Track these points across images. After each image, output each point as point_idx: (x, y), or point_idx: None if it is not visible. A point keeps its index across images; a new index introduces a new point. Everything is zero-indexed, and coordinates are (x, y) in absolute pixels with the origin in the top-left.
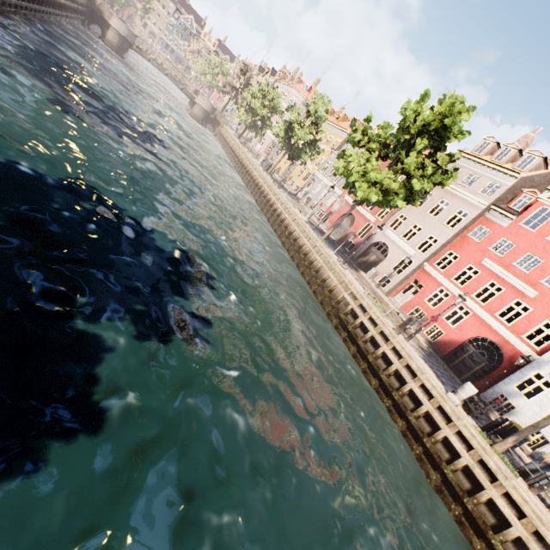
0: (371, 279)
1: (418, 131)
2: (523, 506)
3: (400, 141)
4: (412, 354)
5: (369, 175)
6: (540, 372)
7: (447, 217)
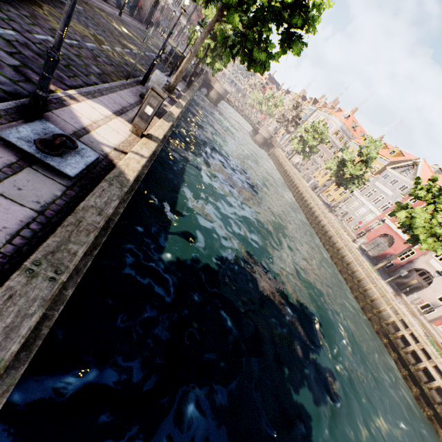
0: (414, 305)
1: None
2: None
3: None
4: None
5: (434, 230)
6: None
7: None
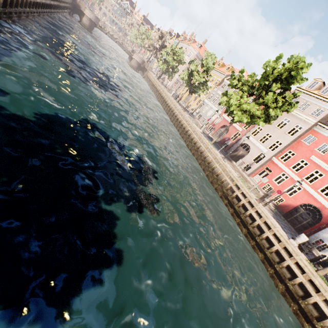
0: (239, 166)
1: (273, 78)
2: None
3: (261, 84)
4: (268, 215)
5: (242, 106)
6: None
7: (288, 129)
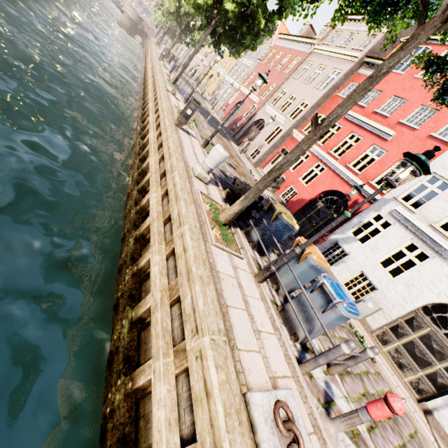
0: (239, 147)
1: None
2: (180, 259)
3: None
4: (170, 128)
5: None
6: (381, 213)
7: (320, 80)
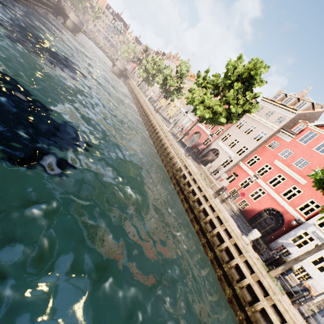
0: (207, 170)
1: (235, 78)
2: (285, 314)
3: (225, 85)
4: (221, 209)
5: (205, 102)
6: (307, 231)
7: (254, 135)
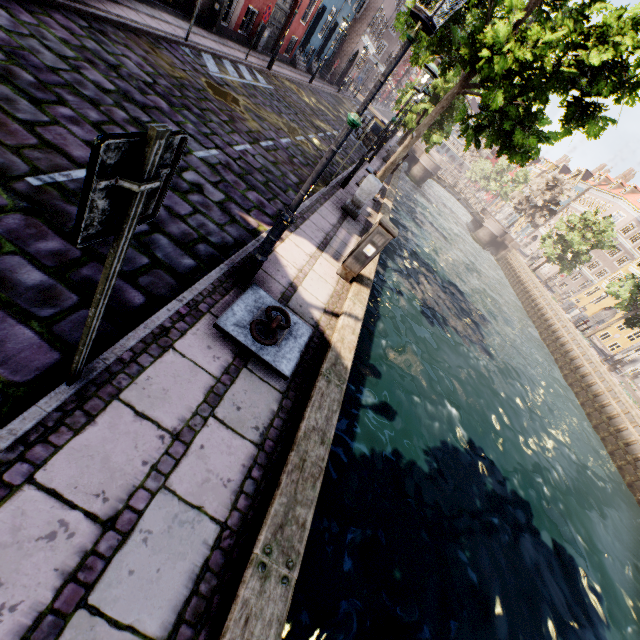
0: None
1: None
2: None
3: None
4: None
5: None
6: None
7: None
